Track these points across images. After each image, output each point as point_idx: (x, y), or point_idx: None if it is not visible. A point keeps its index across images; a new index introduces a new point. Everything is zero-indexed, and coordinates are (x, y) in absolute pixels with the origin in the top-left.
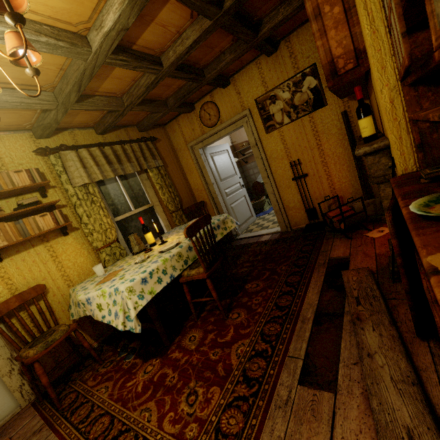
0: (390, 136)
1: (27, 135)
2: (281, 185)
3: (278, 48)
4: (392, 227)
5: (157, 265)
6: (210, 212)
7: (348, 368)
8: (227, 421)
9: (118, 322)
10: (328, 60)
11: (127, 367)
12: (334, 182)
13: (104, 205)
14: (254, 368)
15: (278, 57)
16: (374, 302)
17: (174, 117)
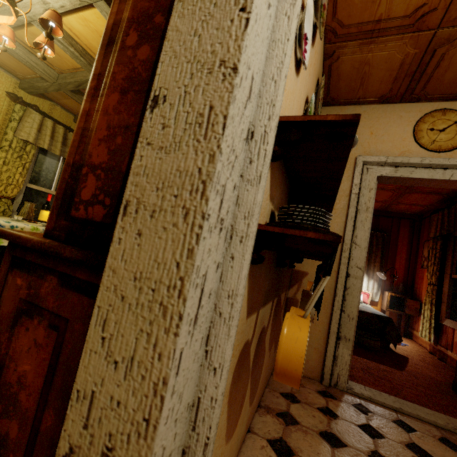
0: None
1: (14, 80)
2: None
3: None
4: None
5: (25, 226)
6: None
7: None
8: None
9: None
10: None
11: None
12: None
13: (28, 166)
14: None
15: None
16: None
17: None
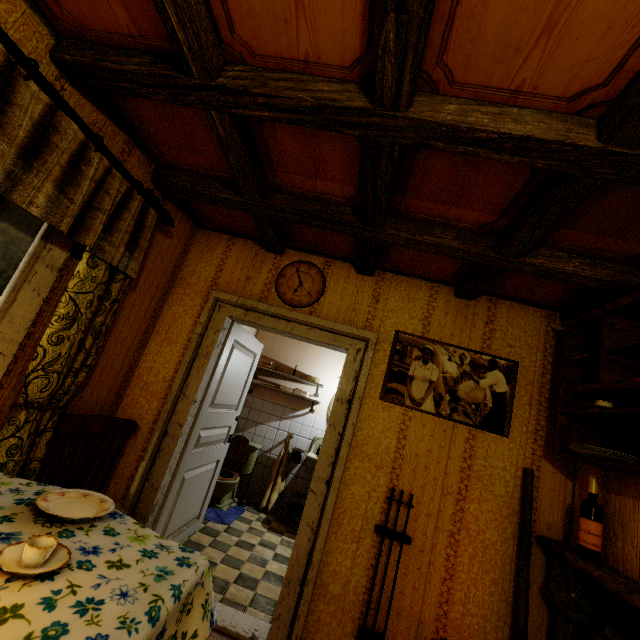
0: None
1: None
2: (343, 521)
3: (475, 299)
4: None
5: None
6: (123, 459)
7: None
8: None
9: None
10: None
11: None
12: (453, 598)
13: None
14: None
15: (468, 308)
16: None
17: (231, 232)
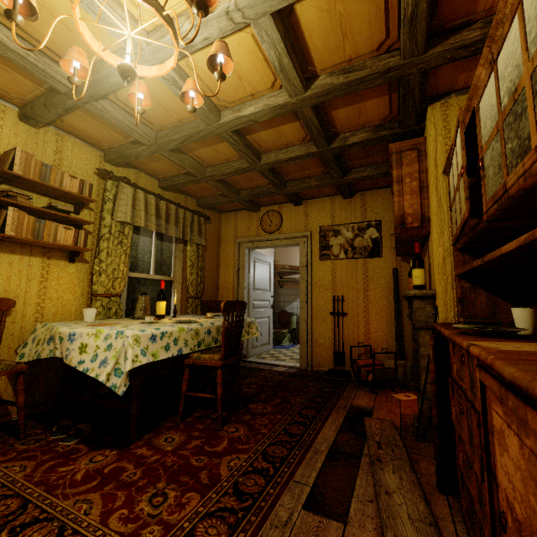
0: (438, 286)
1: (98, 154)
2: (317, 315)
3: (354, 196)
4: (433, 351)
5: (173, 329)
6: None
7: (362, 503)
8: (205, 530)
9: (103, 371)
10: (400, 213)
11: (63, 450)
12: (371, 331)
13: (129, 252)
14: (250, 483)
15: (351, 202)
16: (396, 450)
17: (234, 210)
